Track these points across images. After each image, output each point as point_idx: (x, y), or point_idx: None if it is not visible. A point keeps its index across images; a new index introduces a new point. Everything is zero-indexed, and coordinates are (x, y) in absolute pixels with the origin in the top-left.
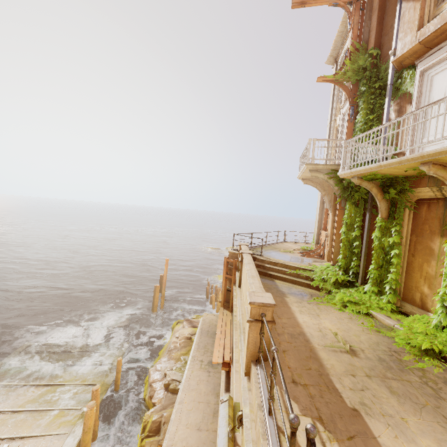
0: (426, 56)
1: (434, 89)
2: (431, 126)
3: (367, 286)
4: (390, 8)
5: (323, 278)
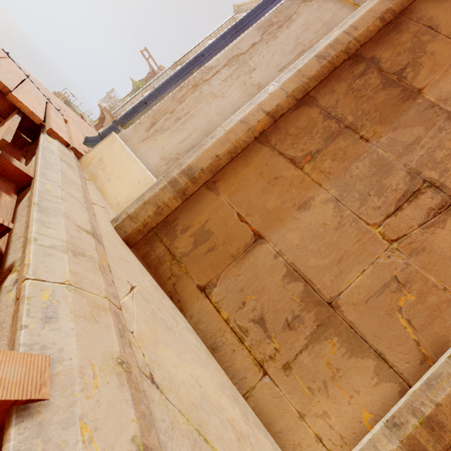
0: None
1: None
2: None
3: None
4: None
5: None
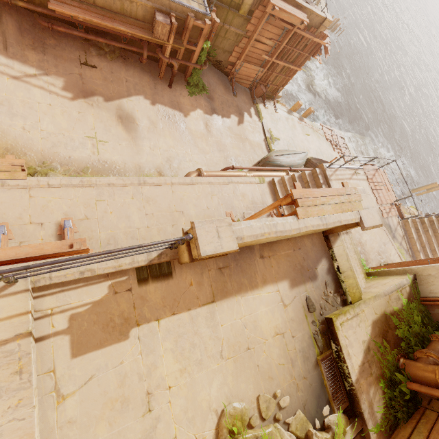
0: None
1: None
2: None
3: None
4: None
5: None
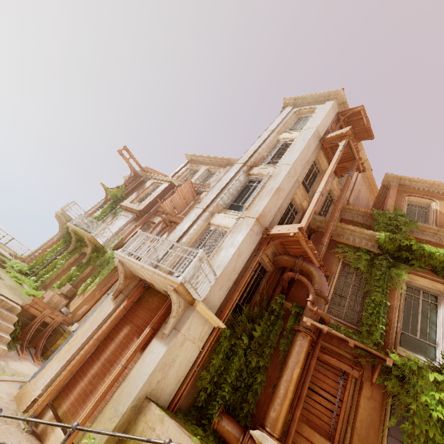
0: (125, 211)
1: (118, 222)
2: (108, 231)
3: (33, 277)
4: (139, 188)
5: (14, 266)
